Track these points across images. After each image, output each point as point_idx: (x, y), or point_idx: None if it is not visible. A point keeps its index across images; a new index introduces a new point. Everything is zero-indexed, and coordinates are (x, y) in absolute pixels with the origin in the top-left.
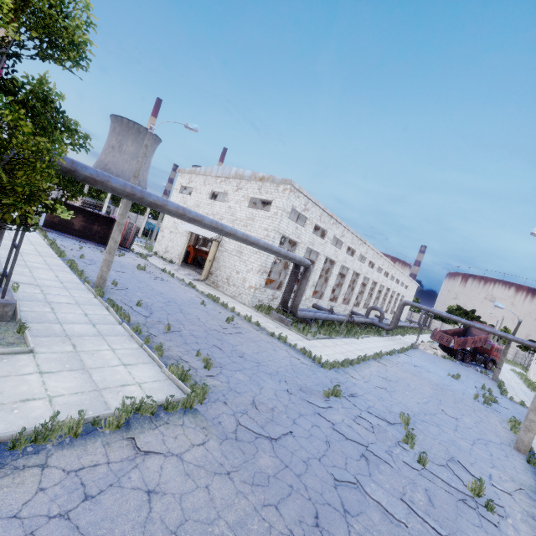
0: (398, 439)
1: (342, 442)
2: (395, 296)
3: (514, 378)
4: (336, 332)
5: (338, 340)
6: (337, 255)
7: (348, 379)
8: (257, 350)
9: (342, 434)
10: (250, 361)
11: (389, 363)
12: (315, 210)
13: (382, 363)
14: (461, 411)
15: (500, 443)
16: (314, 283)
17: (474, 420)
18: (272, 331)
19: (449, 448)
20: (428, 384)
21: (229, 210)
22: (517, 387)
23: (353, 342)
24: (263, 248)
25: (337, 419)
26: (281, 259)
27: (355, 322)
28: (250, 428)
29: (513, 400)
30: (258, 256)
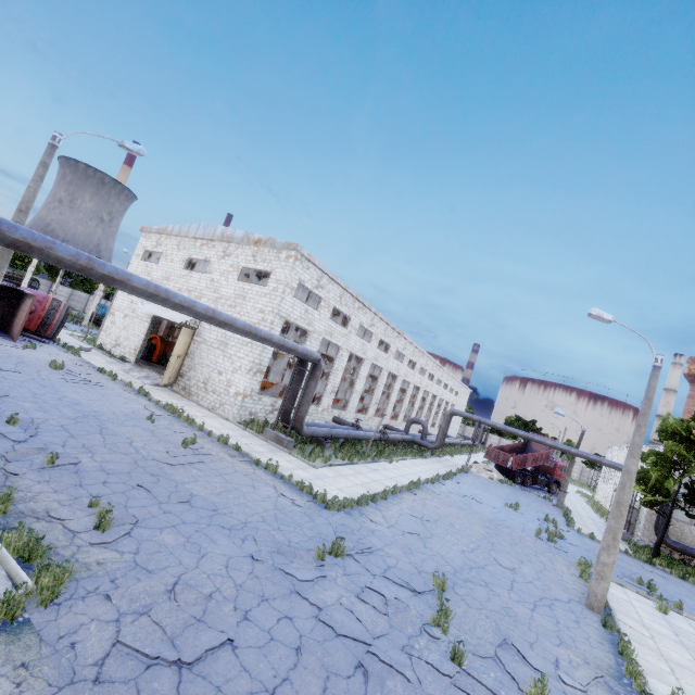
0: (425, 620)
1: (327, 644)
2: (444, 405)
3: (581, 503)
4: (360, 455)
5: (362, 466)
6: (366, 350)
7: (364, 525)
8: (221, 489)
9: (332, 626)
10: (201, 508)
11: (429, 495)
12: (333, 288)
13: (419, 495)
14: (519, 557)
15: (568, 600)
16: (334, 388)
17: (536, 568)
18: (260, 457)
19: (501, 622)
20: (478, 521)
21: (211, 285)
22: (585, 514)
23: (383, 467)
24: (243, 332)
25: (328, 598)
26: (285, 353)
27: (390, 439)
28: (140, 647)
29: (582, 533)
30: (249, 349)
